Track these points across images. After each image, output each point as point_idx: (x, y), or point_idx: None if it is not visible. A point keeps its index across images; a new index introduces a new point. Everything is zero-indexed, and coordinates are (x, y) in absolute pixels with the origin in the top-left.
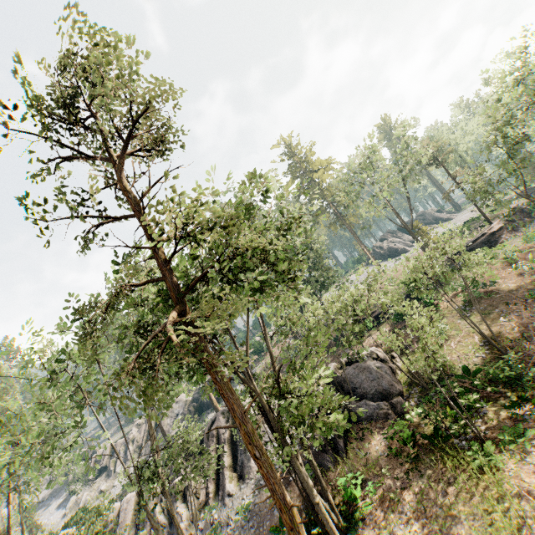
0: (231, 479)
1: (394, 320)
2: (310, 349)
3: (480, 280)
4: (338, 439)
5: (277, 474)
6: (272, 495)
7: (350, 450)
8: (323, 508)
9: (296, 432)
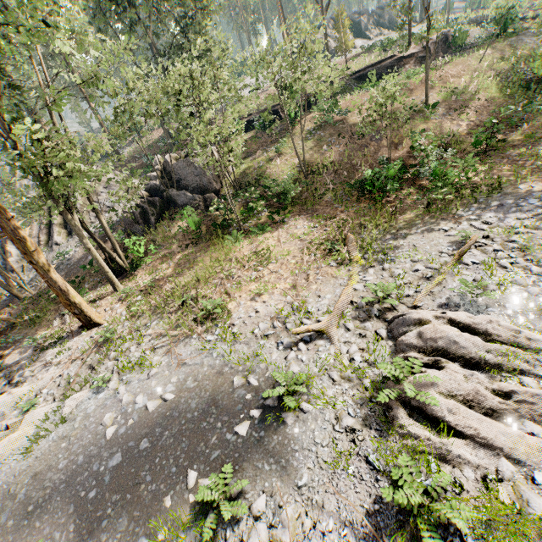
0: (60, 234)
1: (256, 128)
2: (49, 107)
3: (345, 107)
4: (151, 216)
5: (8, 216)
6: (3, 230)
7: (161, 226)
8: (94, 253)
9: (74, 197)
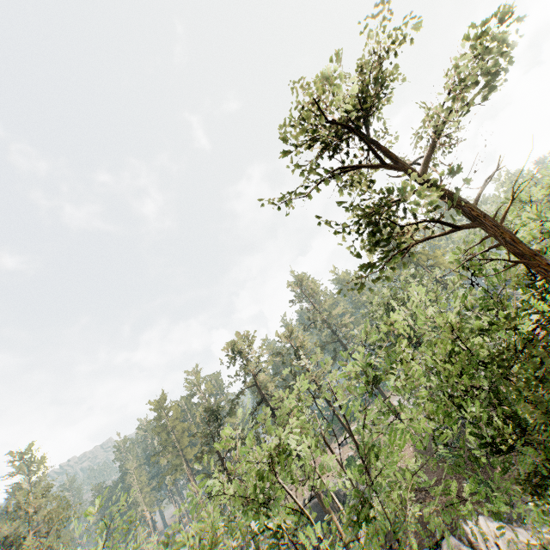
0: None
1: None
2: None
3: None
4: None
5: None
6: None
7: None
8: None
9: None
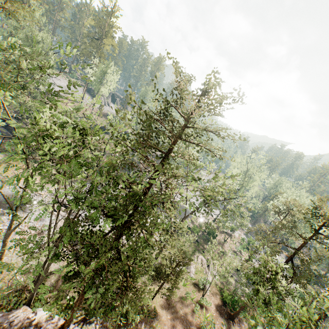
0: None
1: None
2: None
3: None
4: None
5: None
6: None
7: None
8: None
9: None
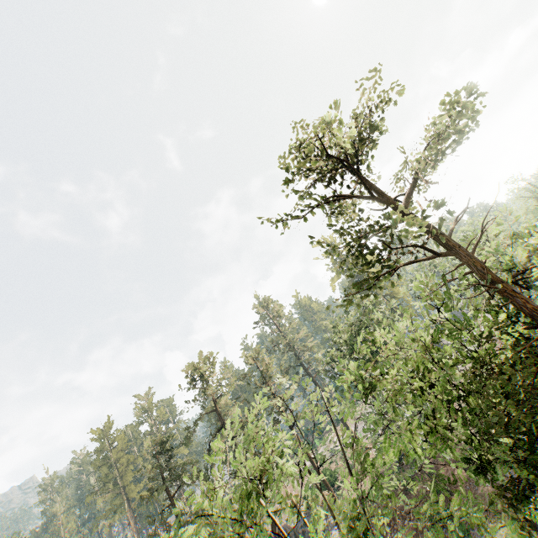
0: None
1: None
2: None
3: None
4: None
5: None
6: None
7: None
8: None
9: None
